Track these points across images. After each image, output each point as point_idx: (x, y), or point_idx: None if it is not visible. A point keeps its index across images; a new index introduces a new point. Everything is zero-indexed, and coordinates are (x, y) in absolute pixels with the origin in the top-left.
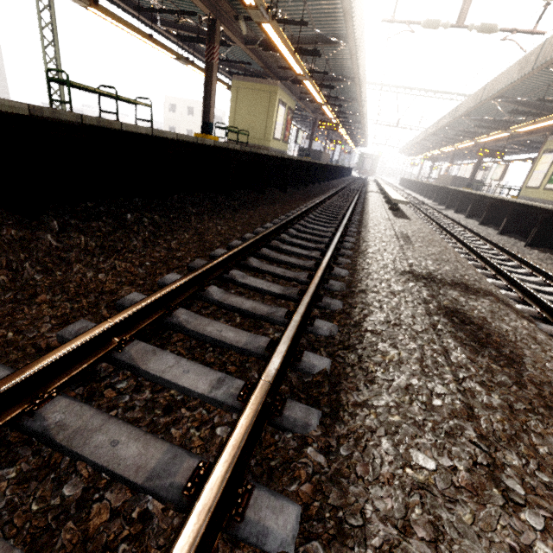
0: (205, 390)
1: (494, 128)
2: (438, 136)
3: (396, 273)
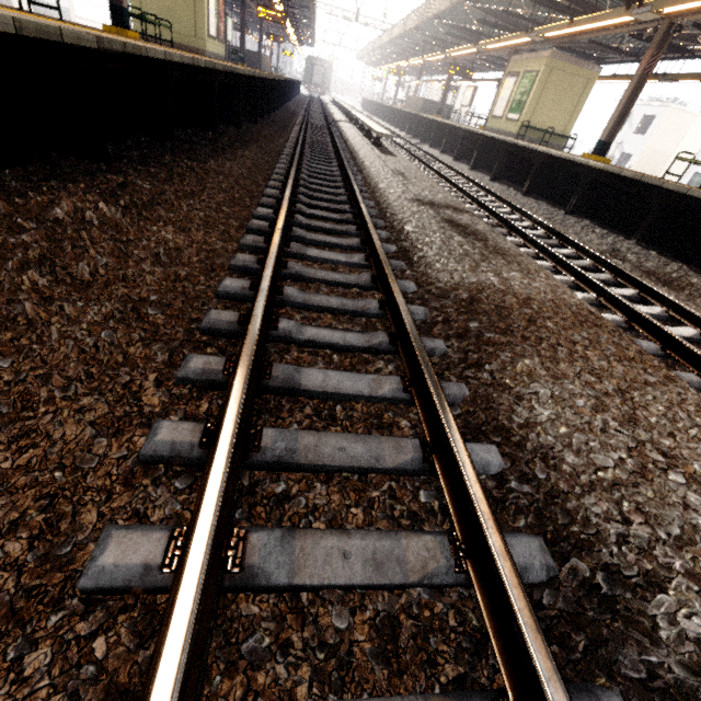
0: (346, 261)
1: (464, 38)
2: (405, 41)
3: (409, 201)
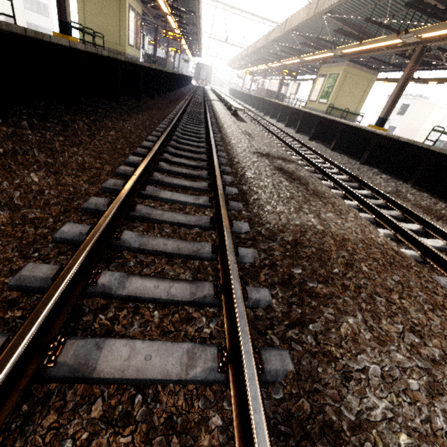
0: (193, 202)
1: (292, 54)
2: (256, 55)
3: (251, 153)
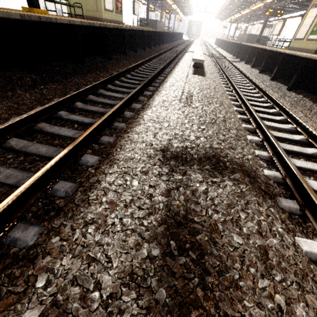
0: None
1: None
2: (239, 1)
3: (145, 156)
